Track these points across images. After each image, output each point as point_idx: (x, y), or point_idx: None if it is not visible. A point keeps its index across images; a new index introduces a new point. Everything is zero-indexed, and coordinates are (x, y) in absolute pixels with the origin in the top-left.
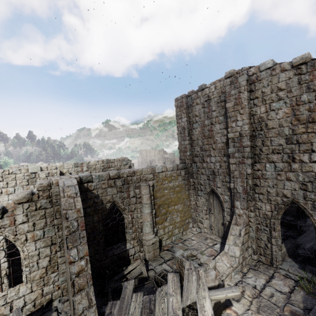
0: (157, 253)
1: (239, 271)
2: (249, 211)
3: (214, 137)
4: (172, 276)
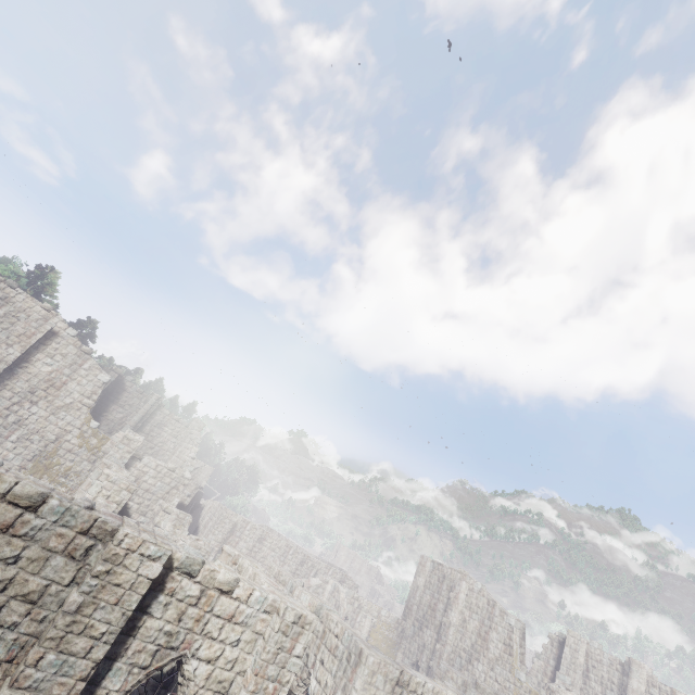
0: None
1: None
2: None
3: (436, 612)
4: None
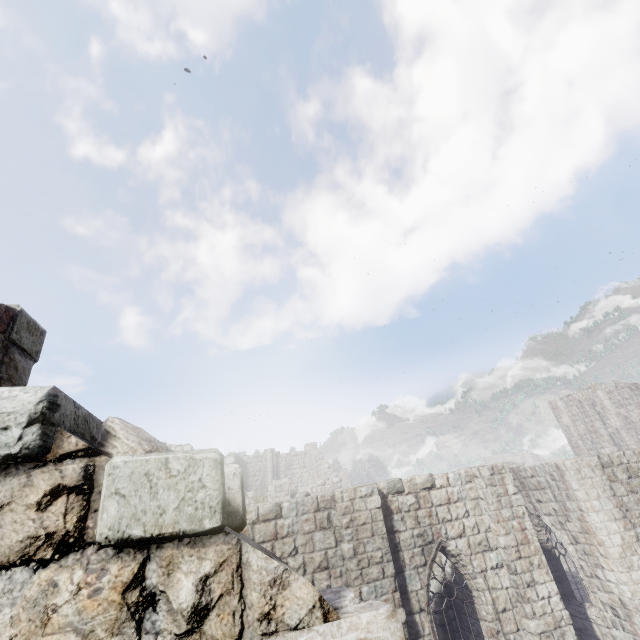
0: None
1: None
2: None
3: (598, 431)
4: None
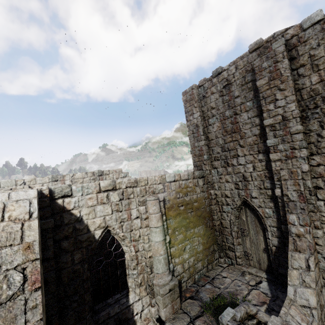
0: (177, 305)
1: None
2: (313, 227)
3: (241, 129)
4: None
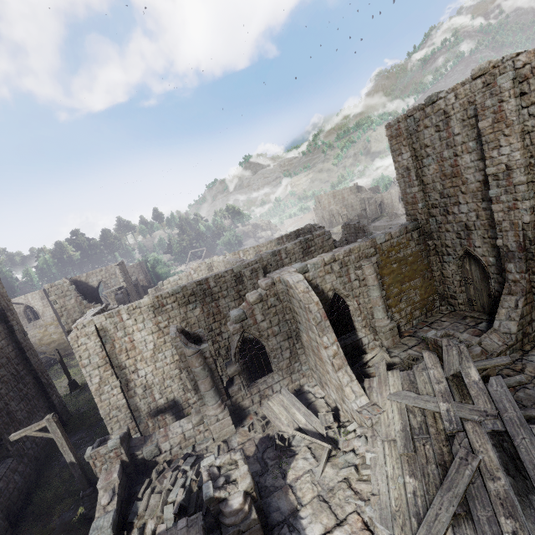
0: (397, 339)
1: (518, 350)
2: (531, 273)
3: (462, 174)
4: (427, 354)
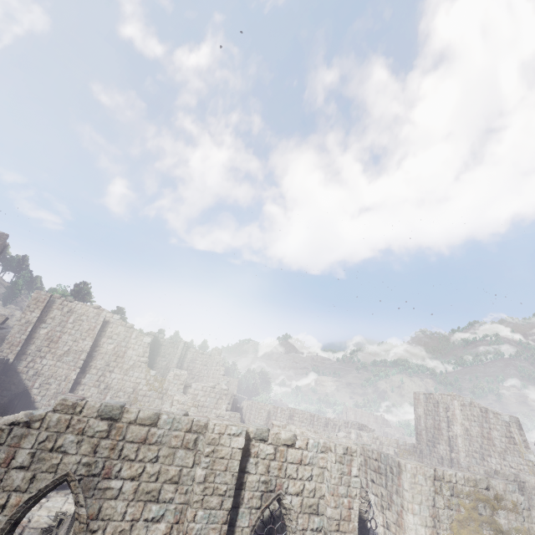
0: None
1: None
2: None
3: (441, 430)
4: None
